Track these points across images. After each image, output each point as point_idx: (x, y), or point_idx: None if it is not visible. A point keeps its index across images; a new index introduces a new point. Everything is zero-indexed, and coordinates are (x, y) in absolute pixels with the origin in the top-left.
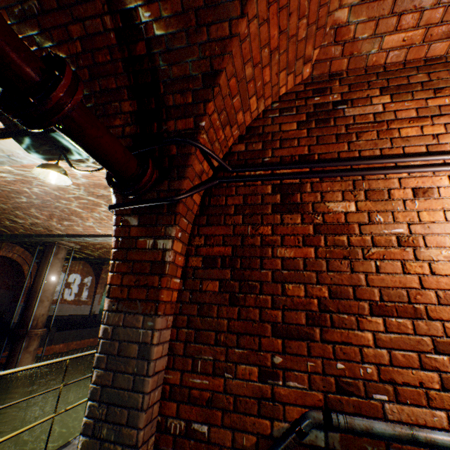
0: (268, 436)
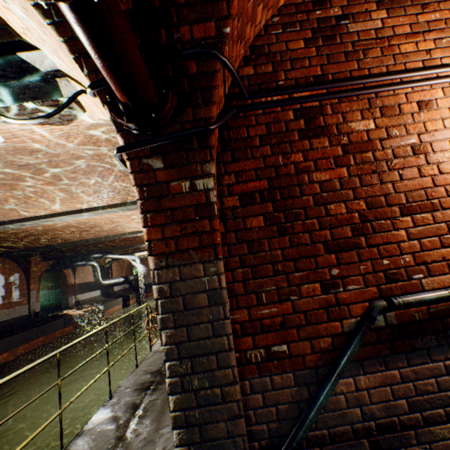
0: (341, 334)
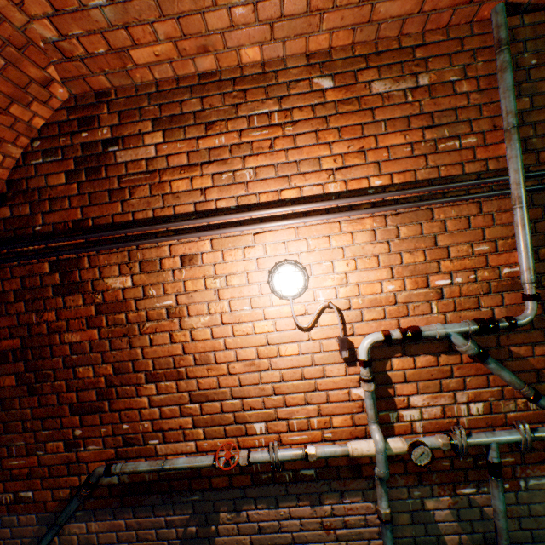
0: (79, 486)
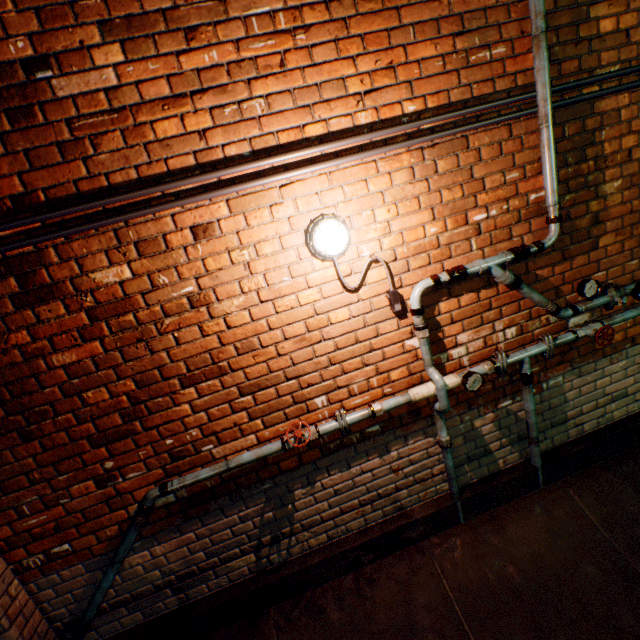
0: (129, 519)
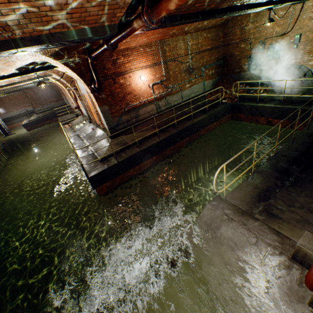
0: (122, 112)
